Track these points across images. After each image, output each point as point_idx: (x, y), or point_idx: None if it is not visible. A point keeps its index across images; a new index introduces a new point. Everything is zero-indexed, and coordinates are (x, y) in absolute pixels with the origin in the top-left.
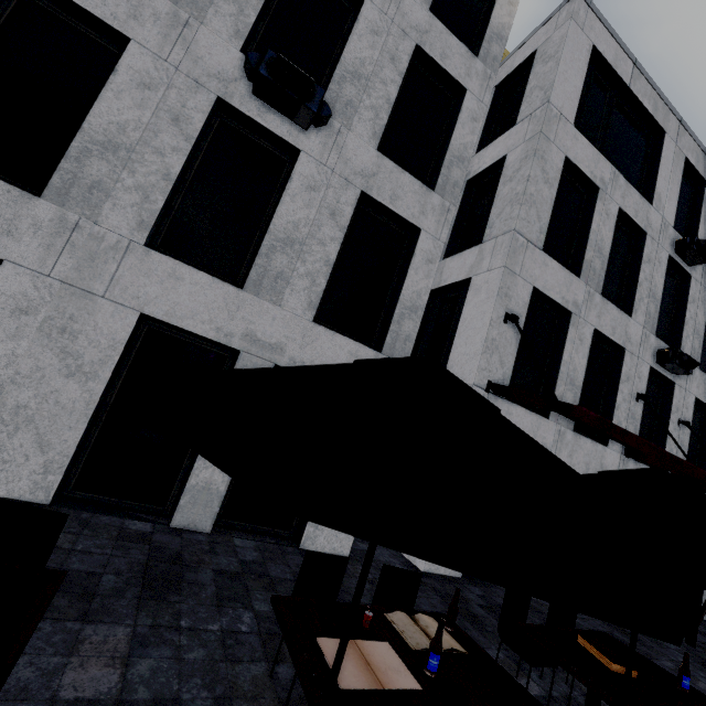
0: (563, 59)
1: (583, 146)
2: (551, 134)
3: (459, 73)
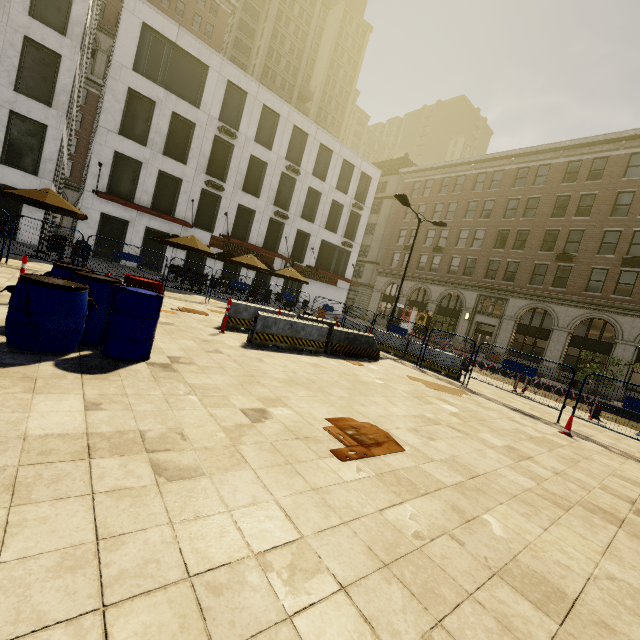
0: (120, 34)
1: (141, 81)
2: (116, 76)
3: (55, 47)
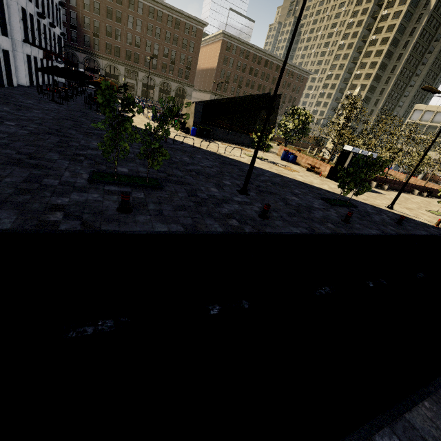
0: None
1: None
2: None
3: None
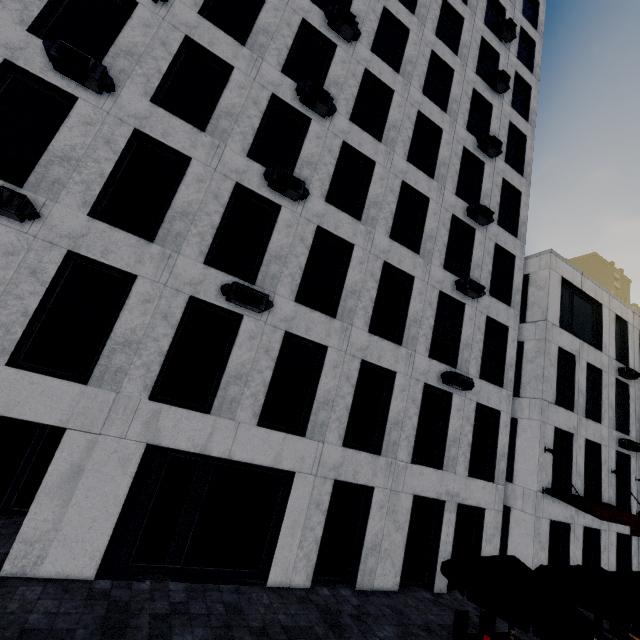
0: (549, 293)
1: (565, 336)
2: (550, 337)
3: (504, 320)
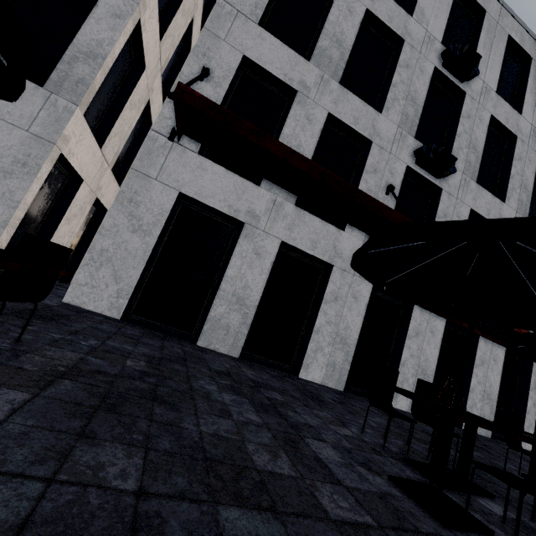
0: None
1: None
2: None
3: None
